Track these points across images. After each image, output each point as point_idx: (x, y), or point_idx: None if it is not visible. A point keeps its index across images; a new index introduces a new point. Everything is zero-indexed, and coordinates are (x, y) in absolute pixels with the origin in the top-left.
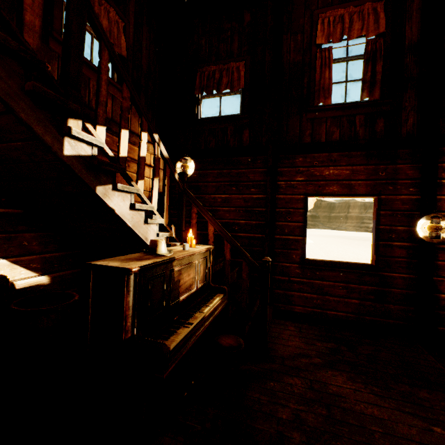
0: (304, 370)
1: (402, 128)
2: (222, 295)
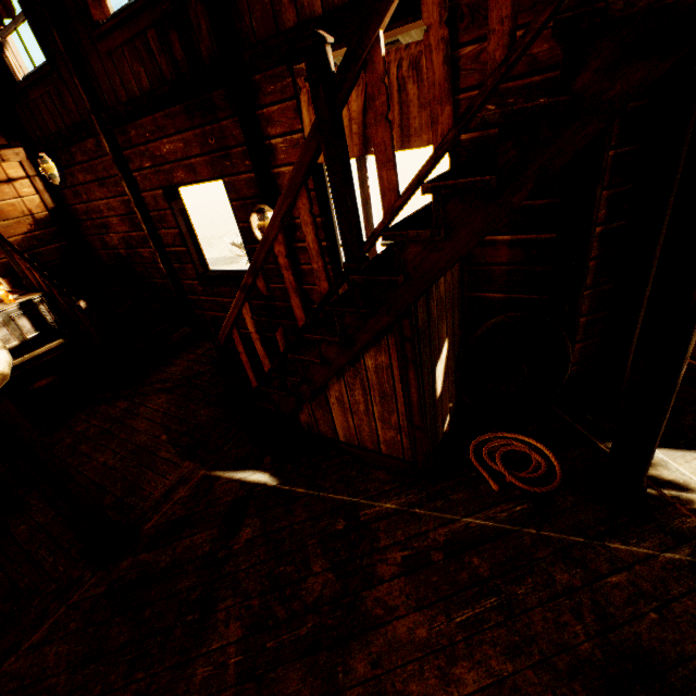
0: (143, 395)
1: (200, 46)
2: (60, 342)
